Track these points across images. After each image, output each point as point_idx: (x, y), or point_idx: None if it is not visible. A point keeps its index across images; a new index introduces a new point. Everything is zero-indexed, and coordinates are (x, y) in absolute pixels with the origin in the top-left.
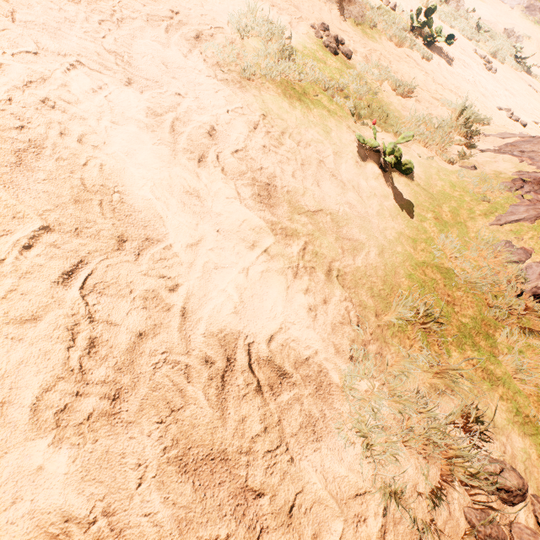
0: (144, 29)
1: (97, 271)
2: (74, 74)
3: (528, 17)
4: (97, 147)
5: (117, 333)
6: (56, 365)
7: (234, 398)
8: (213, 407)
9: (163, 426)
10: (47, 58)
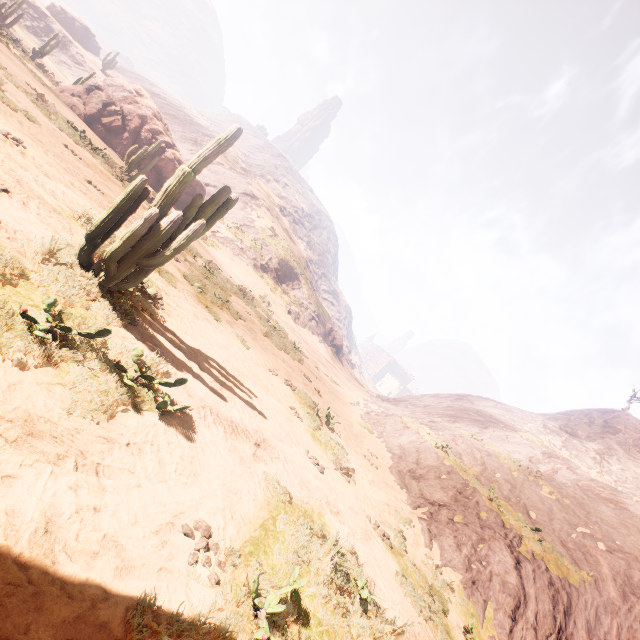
0: None
1: None
2: None
3: (257, 272)
4: None
5: None
6: None
7: None
8: None
9: None
10: None
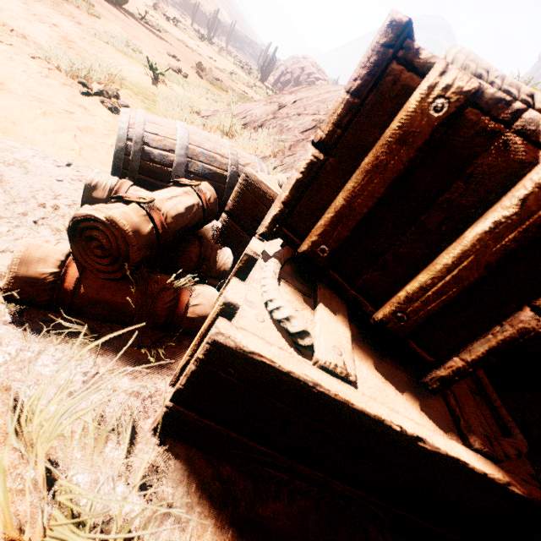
0: (49, 8)
1: None
2: None
3: None
4: None
5: None
6: None
7: None
8: None
9: None
10: None
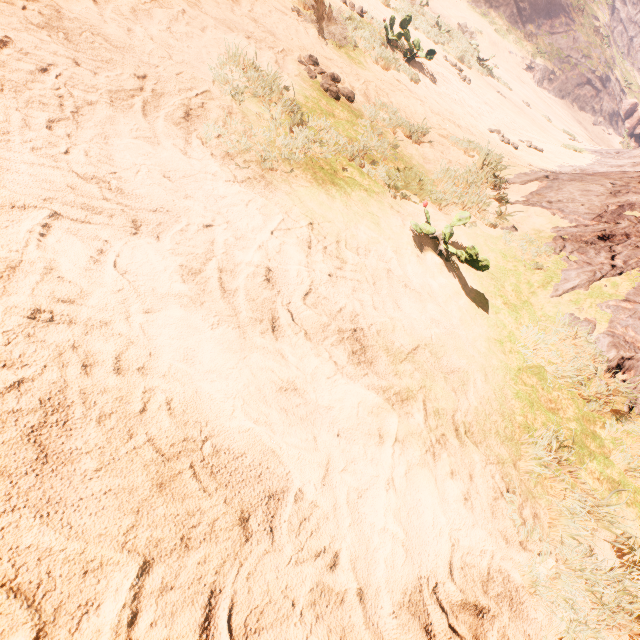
0: (114, 118)
1: (238, 596)
2: (54, 240)
3: (475, 9)
4: (144, 367)
5: None
6: None
7: None
8: None
9: None
10: None
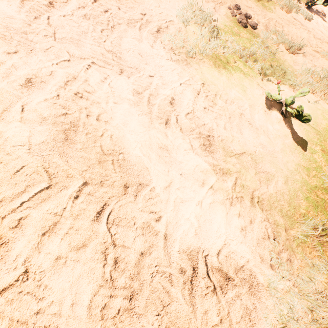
0: (126, 30)
1: (114, 210)
2: (90, 71)
3: None
4: (107, 122)
5: (129, 253)
6: (98, 278)
7: (199, 296)
8: (188, 303)
9: (159, 317)
10: (75, 62)
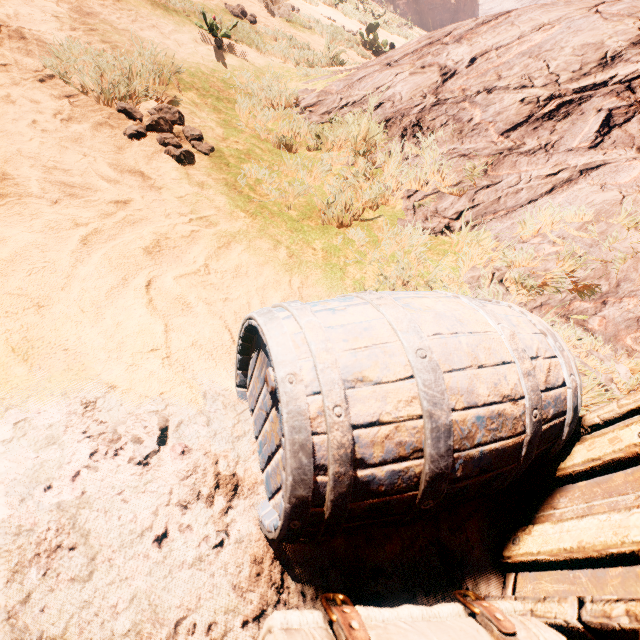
0: None
1: None
2: None
3: None
4: None
5: None
6: None
7: None
8: None
9: None
10: None
